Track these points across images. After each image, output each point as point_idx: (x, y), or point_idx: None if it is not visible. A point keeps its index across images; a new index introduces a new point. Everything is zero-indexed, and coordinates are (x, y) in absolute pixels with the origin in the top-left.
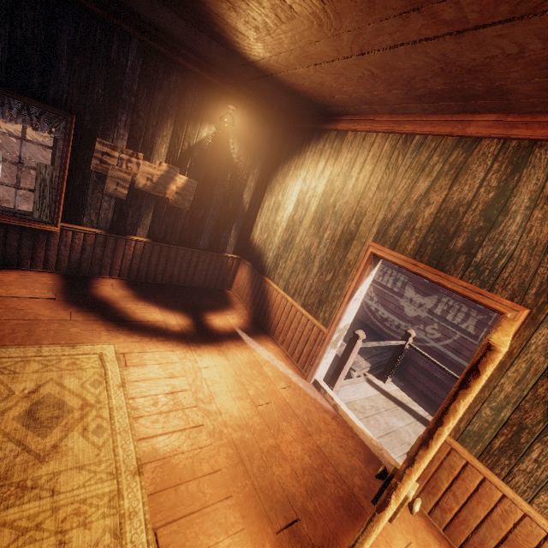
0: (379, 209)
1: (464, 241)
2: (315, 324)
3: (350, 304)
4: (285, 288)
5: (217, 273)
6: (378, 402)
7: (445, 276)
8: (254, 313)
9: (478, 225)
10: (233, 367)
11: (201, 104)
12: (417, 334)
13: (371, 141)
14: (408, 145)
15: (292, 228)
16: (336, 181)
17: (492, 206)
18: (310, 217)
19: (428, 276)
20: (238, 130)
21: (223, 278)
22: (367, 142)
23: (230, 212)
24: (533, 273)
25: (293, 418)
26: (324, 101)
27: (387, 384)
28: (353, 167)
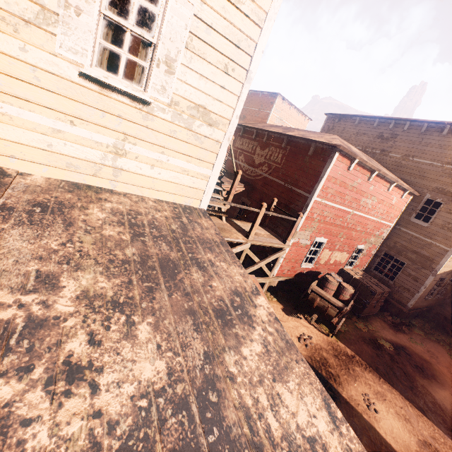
0: None
1: None
2: None
3: None
4: None
5: None
6: None
7: None
8: None
9: None
10: None
11: None
12: (258, 172)
13: None
14: None
15: None
16: None
17: None
18: None
19: None
20: None
21: None
22: None
23: None
24: None
25: None
26: None
27: None
28: None
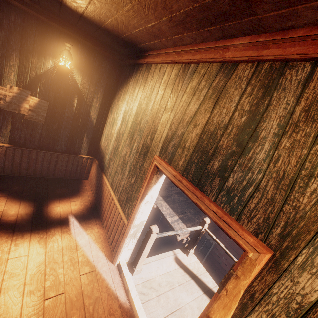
0: (164, 127)
1: (219, 164)
2: (122, 217)
3: (142, 206)
4: (111, 184)
5: (75, 168)
6: (176, 276)
7: (201, 197)
8: (96, 200)
9: (231, 149)
10: (44, 255)
11: (43, 42)
12: None
13: (164, 71)
14: (185, 72)
15: (118, 138)
16: (142, 103)
17: (244, 131)
18: (127, 131)
19: (188, 195)
20: (80, 64)
21: (81, 172)
22: (162, 72)
23: (81, 125)
24: (279, 210)
25: (76, 311)
26: (128, 38)
27: (189, 256)
28: (152, 92)
